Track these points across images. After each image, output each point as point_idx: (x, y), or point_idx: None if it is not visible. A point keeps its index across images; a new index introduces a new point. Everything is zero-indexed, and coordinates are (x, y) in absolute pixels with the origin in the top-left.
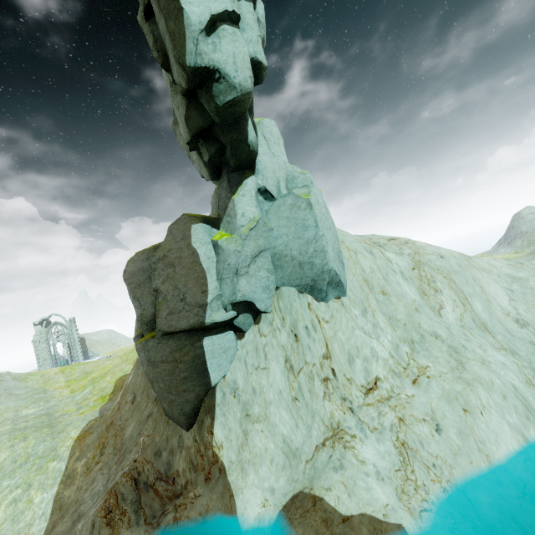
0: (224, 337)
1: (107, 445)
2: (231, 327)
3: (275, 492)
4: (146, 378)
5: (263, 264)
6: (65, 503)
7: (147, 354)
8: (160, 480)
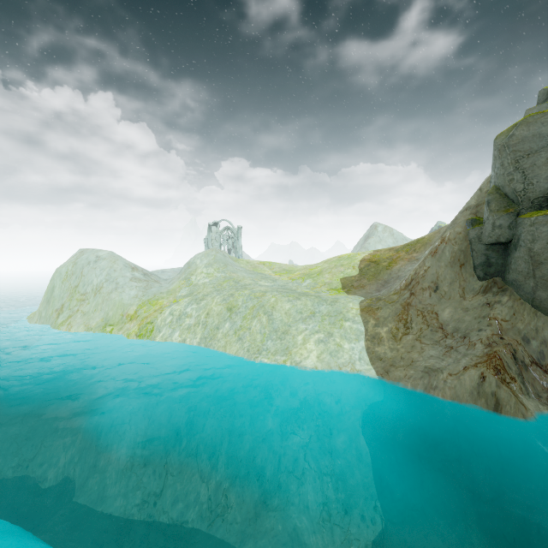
0: None
1: (412, 321)
2: None
3: None
4: (454, 271)
5: None
6: (384, 357)
7: None
8: (536, 365)
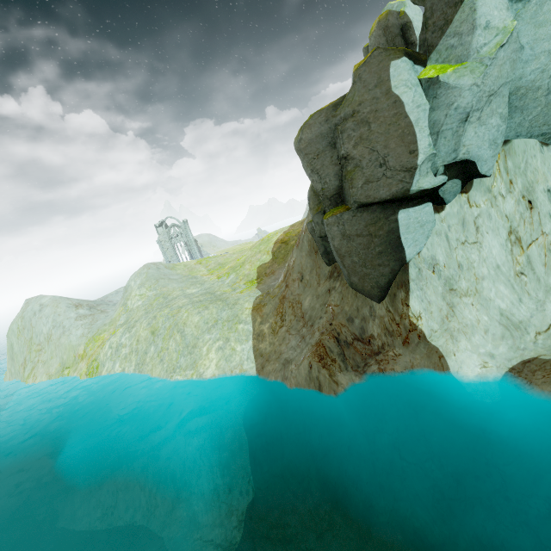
0: (421, 210)
1: (286, 314)
2: (429, 198)
3: (495, 357)
4: (312, 259)
5: (498, 106)
6: (264, 353)
7: (341, 228)
8: (357, 340)
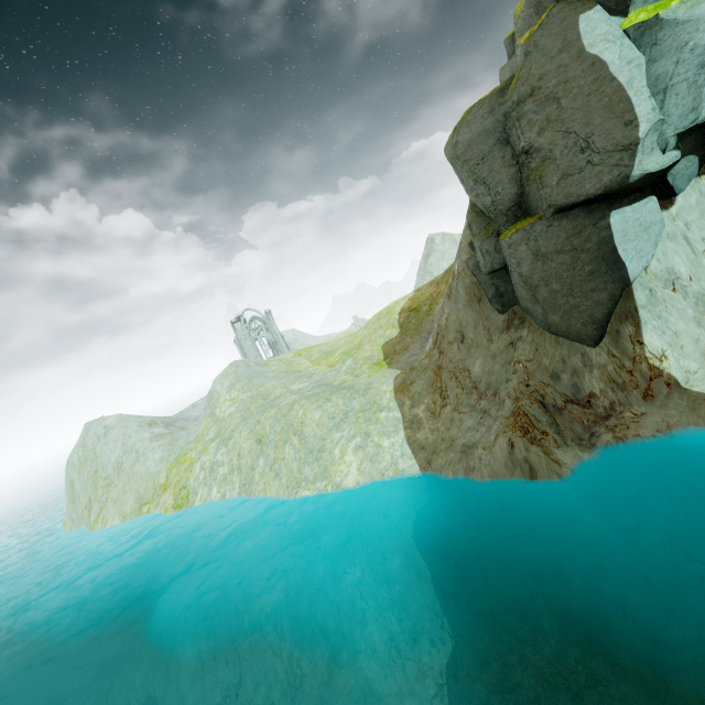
0: (643, 207)
1: (447, 388)
2: (651, 191)
3: None
4: (474, 310)
5: None
6: (425, 444)
7: (532, 246)
8: (571, 403)
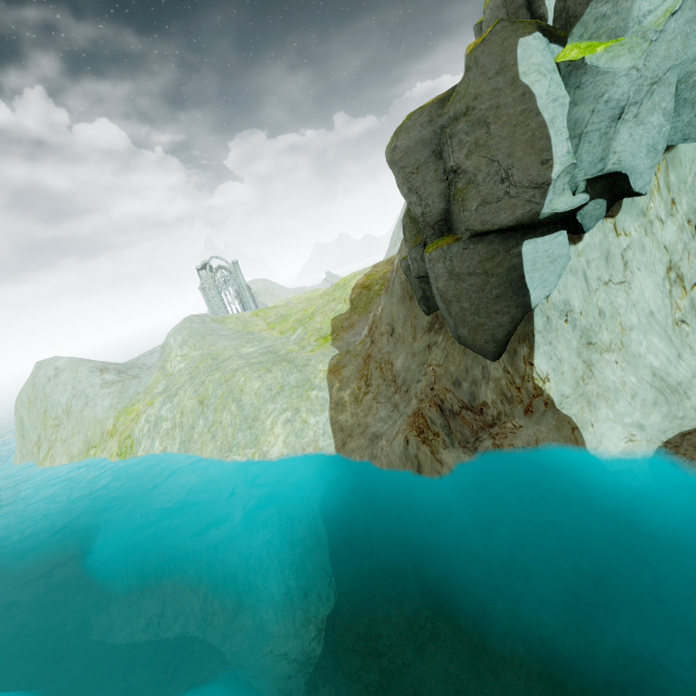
0: (553, 240)
1: (372, 377)
2: (563, 225)
3: (645, 429)
4: (406, 307)
5: (661, 99)
6: (345, 426)
7: (448, 265)
8: (466, 409)
